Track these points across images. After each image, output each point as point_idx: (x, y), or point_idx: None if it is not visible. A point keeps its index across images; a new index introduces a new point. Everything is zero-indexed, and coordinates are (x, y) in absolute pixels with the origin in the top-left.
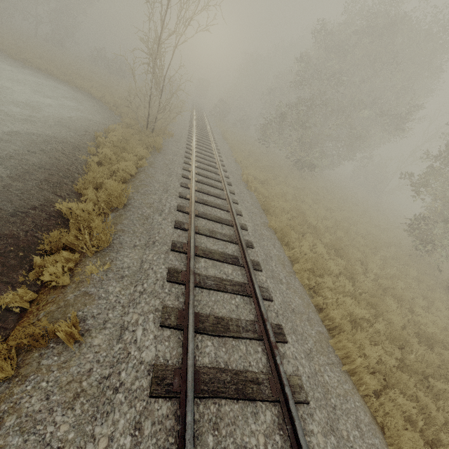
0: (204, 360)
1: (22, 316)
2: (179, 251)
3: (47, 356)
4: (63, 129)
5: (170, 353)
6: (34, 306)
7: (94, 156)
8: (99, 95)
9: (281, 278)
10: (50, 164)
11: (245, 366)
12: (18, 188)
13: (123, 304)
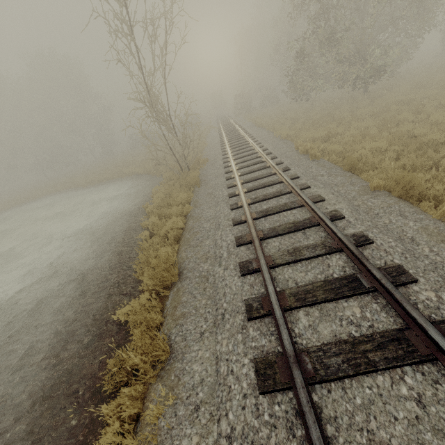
0: None
1: None
2: (259, 316)
3: None
4: (121, 219)
5: None
6: None
7: (144, 231)
8: (141, 170)
9: None
10: (115, 262)
11: None
12: (92, 306)
13: None
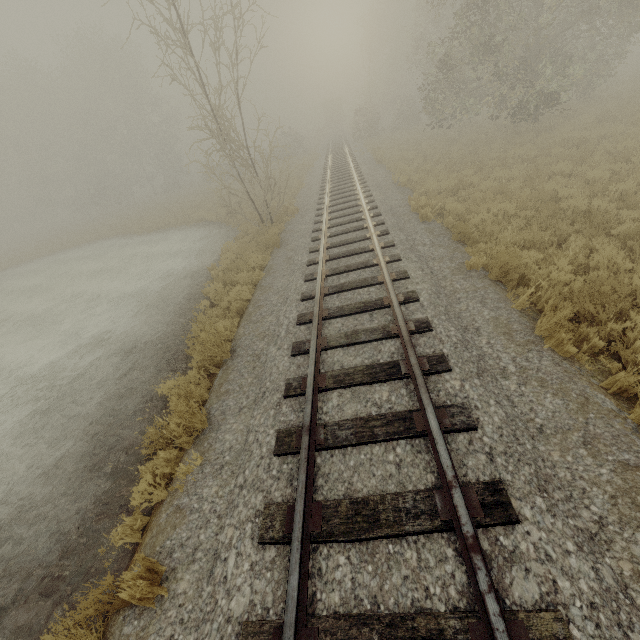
0: (331, 600)
1: (135, 550)
2: (295, 395)
3: (129, 619)
4: (181, 283)
5: (272, 593)
6: (144, 535)
7: (204, 301)
8: (214, 217)
9: (504, 366)
10: (168, 335)
11: (417, 600)
12: (139, 381)
13: (220, 512)
